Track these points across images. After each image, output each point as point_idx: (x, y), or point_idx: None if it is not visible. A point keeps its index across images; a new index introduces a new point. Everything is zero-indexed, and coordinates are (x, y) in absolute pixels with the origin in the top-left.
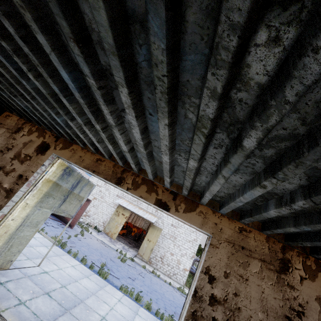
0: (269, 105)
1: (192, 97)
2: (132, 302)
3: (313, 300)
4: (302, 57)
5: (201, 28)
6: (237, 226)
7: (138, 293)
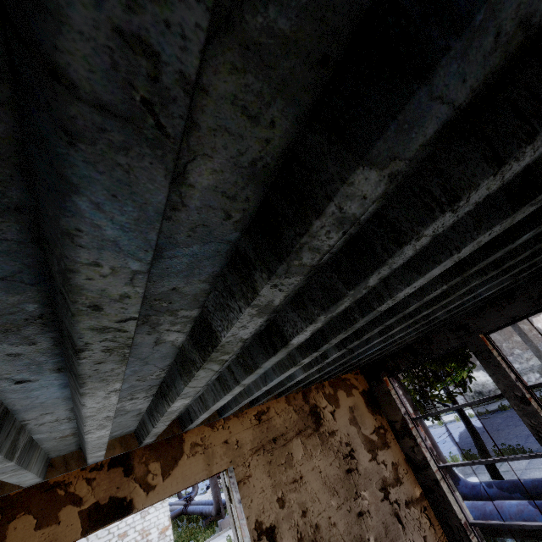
0: (345, 296)
1: (181, 310)
2: None
3: (349, 426)
4: (404, 246)
5: (229, 199)
6: (252, 416)
7: None
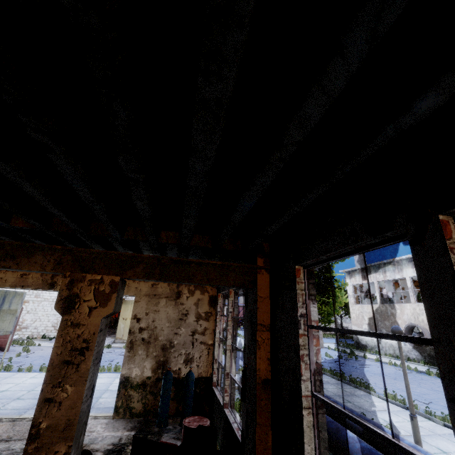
0: None
1: None
2: (111, 374)
3: (193, 305)
4: None
5: None
6: (150, 284)
7: (115, 365)
